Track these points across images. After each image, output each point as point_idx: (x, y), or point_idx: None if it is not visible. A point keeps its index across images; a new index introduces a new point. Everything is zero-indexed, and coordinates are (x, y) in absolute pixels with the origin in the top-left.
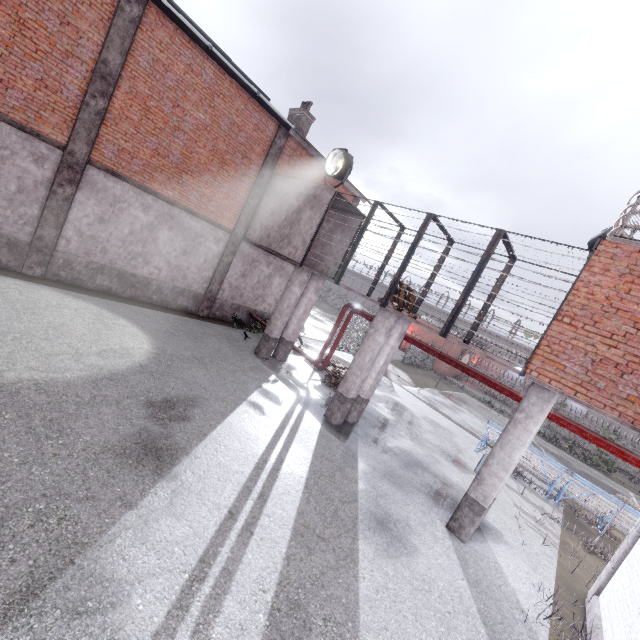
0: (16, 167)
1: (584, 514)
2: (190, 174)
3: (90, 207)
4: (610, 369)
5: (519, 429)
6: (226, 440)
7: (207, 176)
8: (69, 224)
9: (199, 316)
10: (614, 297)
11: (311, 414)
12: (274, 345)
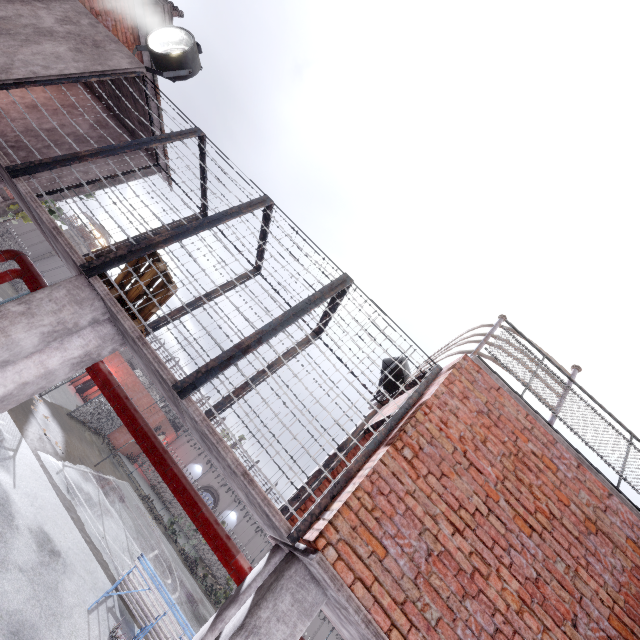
0: None
1: None
2: None
3: None
4: (450, 579)
5: None
6: None
7: None
8: None
9: None
10: (469, 441)
11: None
12: None
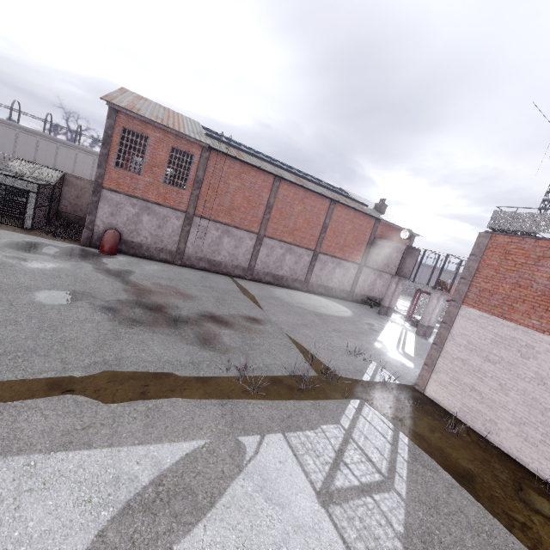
0: (304, 259)
1: None
2: (346, 247)
3: (318, 266)
4: None
5: None
6: (388, 332)
7: (351, 246)
8: (313, 273)
9: (348, 300)
10: None
11: (410, 332)
12: (386, 309)
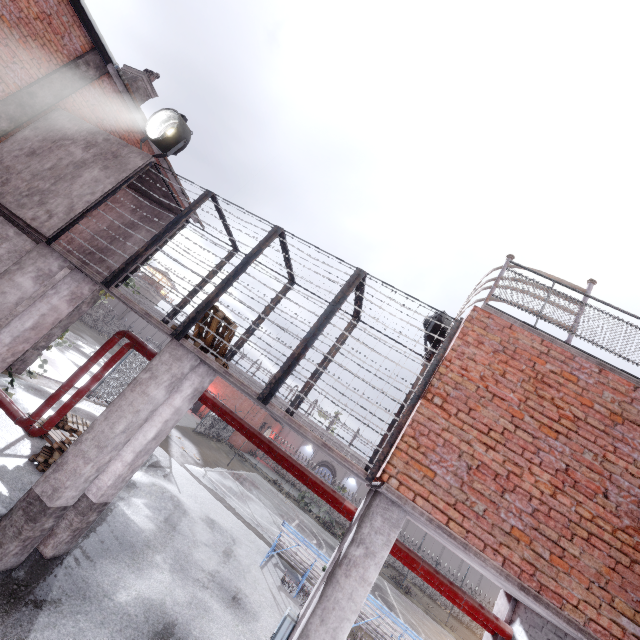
0: None
1: (364, 639)
2: None
3: None
4: (489, 482)
5: (354, 578)
6: None
7: None
8: None
9: None
10: (489, 378)
11: None
12: None
